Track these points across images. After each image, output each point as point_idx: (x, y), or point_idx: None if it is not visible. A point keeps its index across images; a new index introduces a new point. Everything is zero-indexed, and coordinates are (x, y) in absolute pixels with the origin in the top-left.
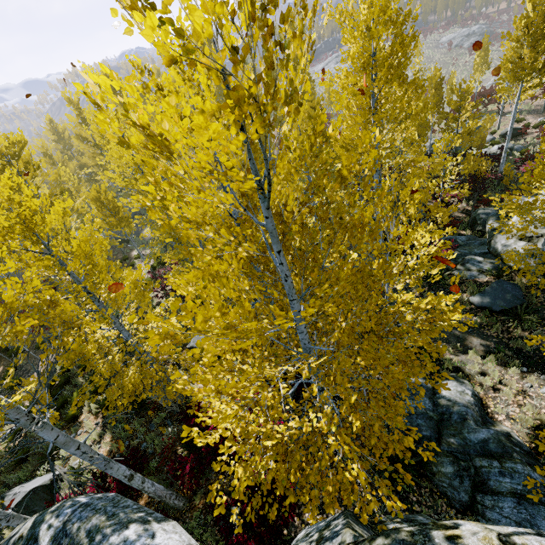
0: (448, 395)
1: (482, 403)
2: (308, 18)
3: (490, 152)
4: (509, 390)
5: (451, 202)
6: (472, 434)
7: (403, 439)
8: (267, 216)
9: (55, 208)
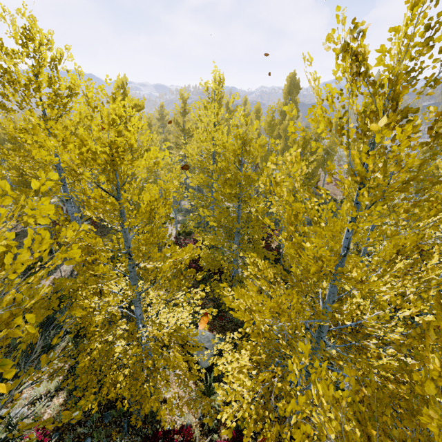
0: None
1: None
2: None
3: None
4: None
5: None
6: None
7: None
8: None
9: (150, 153)
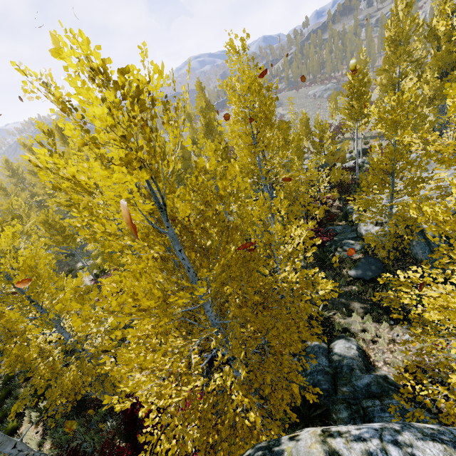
0: (339, 351)
1: (365, 354)
2: (180, 107)
3: (350, 165)
4: (382, 340)
5: (328, 202)
6: (358, 381)
7: (288, 386)
8: (168, 226)
9: (5, 233)
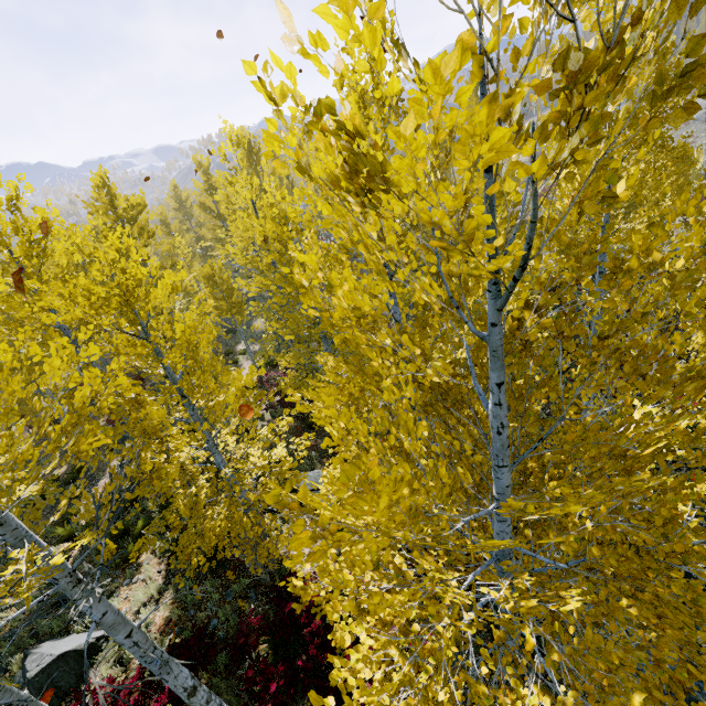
0: None
1: None
2: None
3: None
4: None
5: None
6: None
7: None
8: (495, 323)
9: (164, 280)
